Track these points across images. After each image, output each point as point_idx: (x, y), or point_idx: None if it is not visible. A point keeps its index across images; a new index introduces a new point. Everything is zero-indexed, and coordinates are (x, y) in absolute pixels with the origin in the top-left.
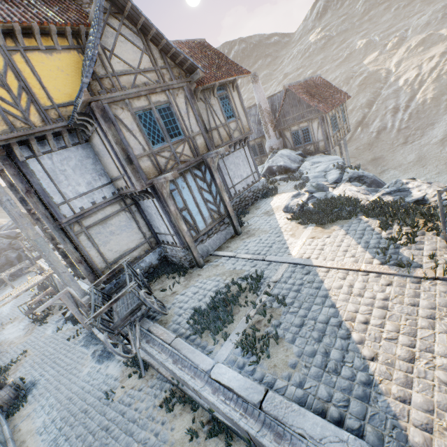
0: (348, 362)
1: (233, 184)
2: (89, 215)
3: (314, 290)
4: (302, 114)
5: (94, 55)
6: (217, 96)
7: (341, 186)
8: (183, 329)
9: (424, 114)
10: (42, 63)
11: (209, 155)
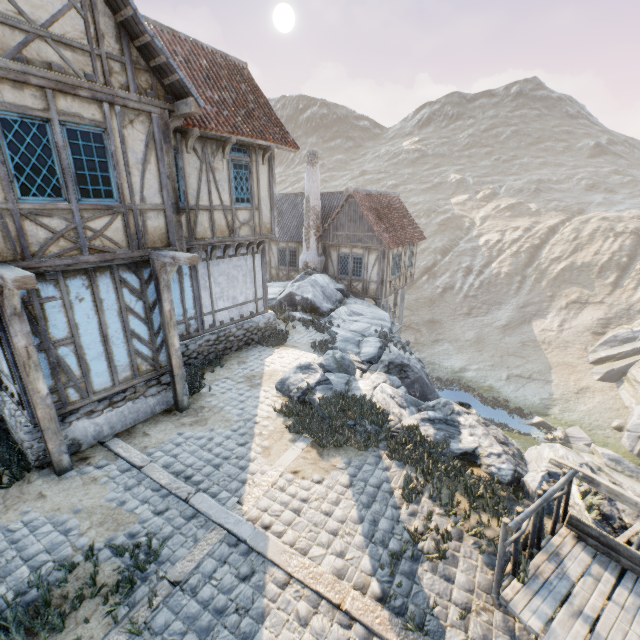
0: None
1: (214, 309)
2: None
3: None
4: (360, 237)
5: None
6: (230, 158)
7: (374, 377)
8: None
9: (495, 288)
10: None
11: (160, 255)
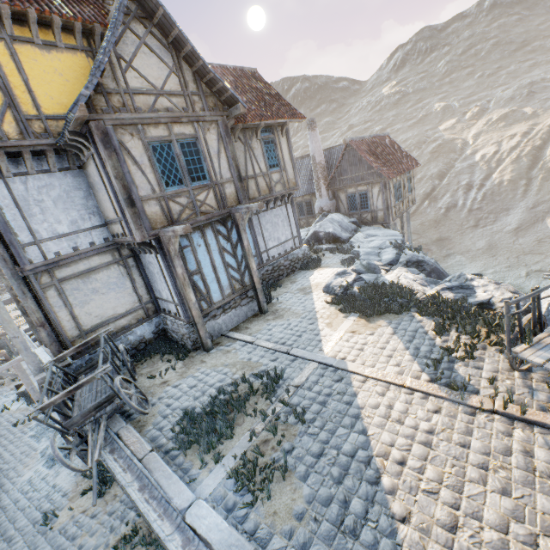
0: (371, 520)
1: (267, 248)
2: (66, 264)
3: (344, 406)
4: (362, 176)
5: (103, 63)
6: (261, 138)
7: (396, 271)
8: (164, 438)
9: (499, 196)
10: (35, 61)
11: (238, 209)
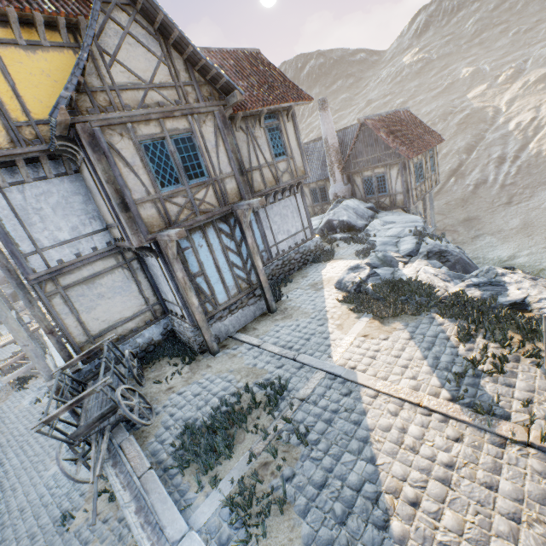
0: None
1: (276, 242)
2: (69, 271)
3: (351, 426)
4: (379, 157)
5: (82, 59)
6: (265, 125)
7: (415, 264)
8: (165, 453)
9: (536, 169)
10: (20, 63)
11: (239, 206)
